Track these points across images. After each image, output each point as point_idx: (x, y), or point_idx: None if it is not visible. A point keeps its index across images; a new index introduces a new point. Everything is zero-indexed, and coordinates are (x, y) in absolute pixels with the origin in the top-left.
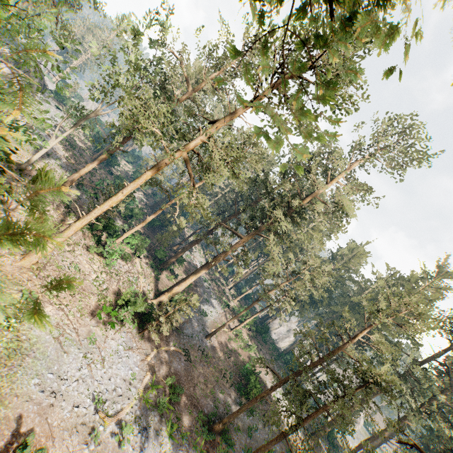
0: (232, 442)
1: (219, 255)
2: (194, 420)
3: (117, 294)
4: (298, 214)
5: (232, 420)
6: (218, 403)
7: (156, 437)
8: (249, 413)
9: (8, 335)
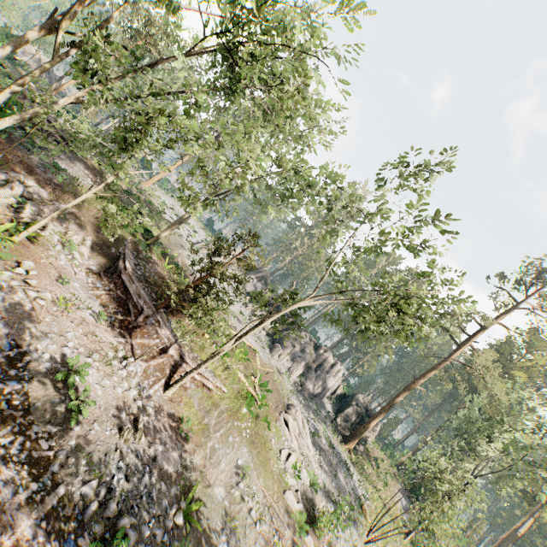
0: None
1: None
2: None
3: None
4: None
5: None
6: None
7: None
8: None
9: None
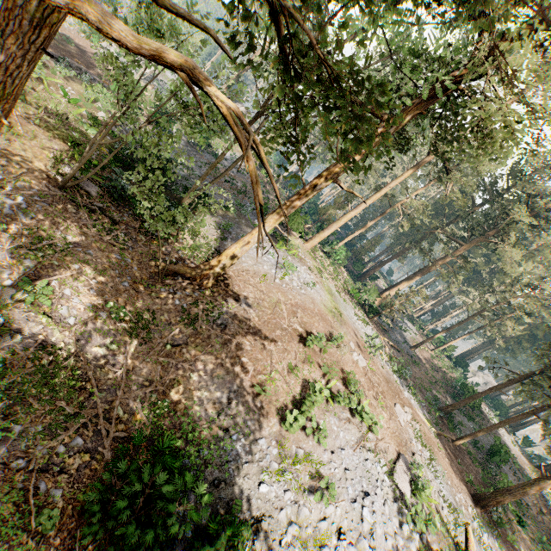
0: (459, 428)
1: (435, 261)
2: (423, 398)
3: (347, 287)
4: (536, 217)
5: (455, 414)
6: (436, 399)
7: (406, 388)
8: (468, 419)
9: (324, 283)
